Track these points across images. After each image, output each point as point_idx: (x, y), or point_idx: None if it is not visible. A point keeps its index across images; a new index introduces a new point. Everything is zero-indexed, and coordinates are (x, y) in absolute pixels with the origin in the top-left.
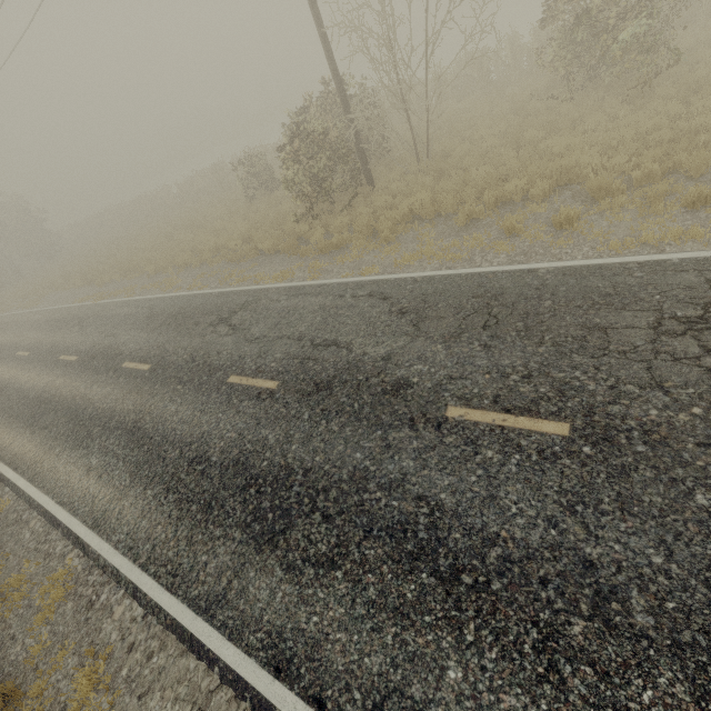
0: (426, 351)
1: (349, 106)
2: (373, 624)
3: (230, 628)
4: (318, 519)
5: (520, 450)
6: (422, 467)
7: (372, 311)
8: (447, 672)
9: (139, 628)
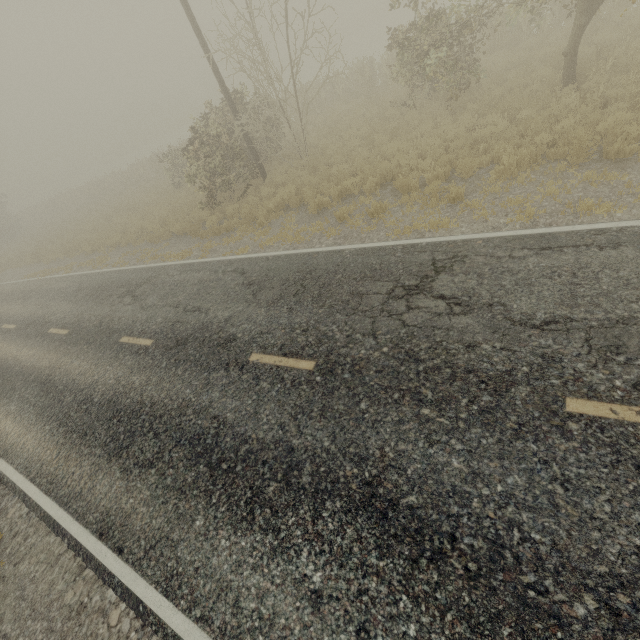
0: (253, 314)
1: (238, 113)
2: (164, 500)
3: (79, 513)
4: (151, 436)
5: (282, 381)
6: (223, 396)
7: (231, 283)
8: (195, 522)
9: (23, 521)
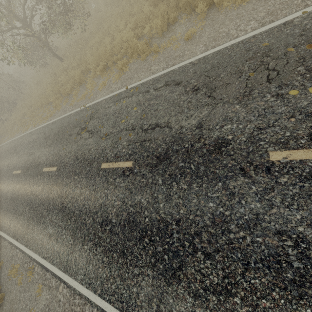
0: None
1: None
2: None
3: None
4: None
5: None
6: None
7: None
8: None
9: None
